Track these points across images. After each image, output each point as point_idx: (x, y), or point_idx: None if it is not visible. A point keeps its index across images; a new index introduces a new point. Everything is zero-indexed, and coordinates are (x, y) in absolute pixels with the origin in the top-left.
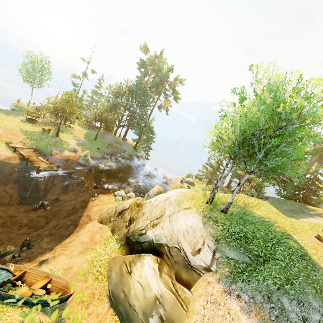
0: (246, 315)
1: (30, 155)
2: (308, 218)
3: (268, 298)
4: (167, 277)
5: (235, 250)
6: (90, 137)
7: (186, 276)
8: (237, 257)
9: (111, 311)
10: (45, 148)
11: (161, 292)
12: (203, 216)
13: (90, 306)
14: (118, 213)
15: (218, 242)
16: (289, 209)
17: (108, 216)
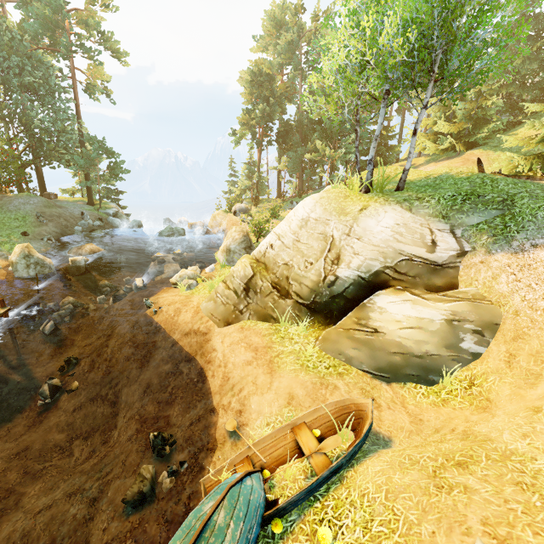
0: None
1: None
2: None
3: None
4: (430, 295)
5: (474, 213)
6: None
7: (442, 281)
8: (483, 218)
9: (396, 386)
10: None
11: (448, 311)
12: (397, 203)
13: (378, 402)
14: (243, 291)
15: (448, 218)
16: None
17: (230, 307)
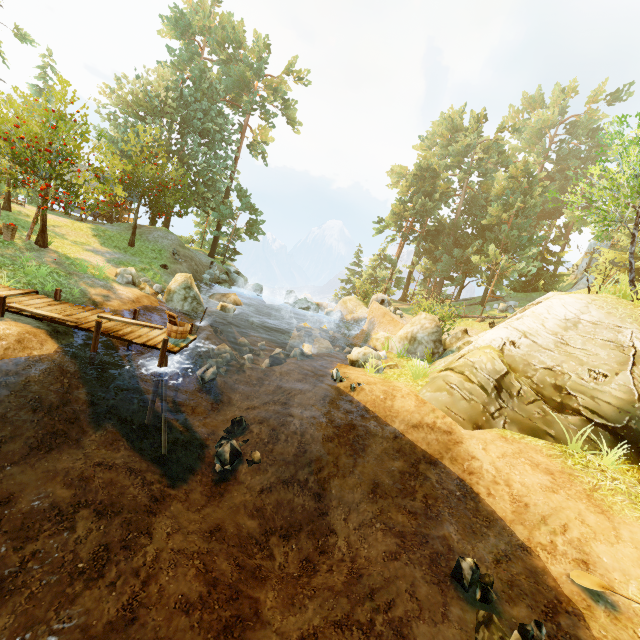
0: None
1: (69, 313)
2: None
3: None
4: None
5: None
6: (113, 241)
7: None
8: None
9: None
10: (56, 286)
11: None
12: None
13: None
14: (494, 389)
15: None
16: None
17: (477, 405)
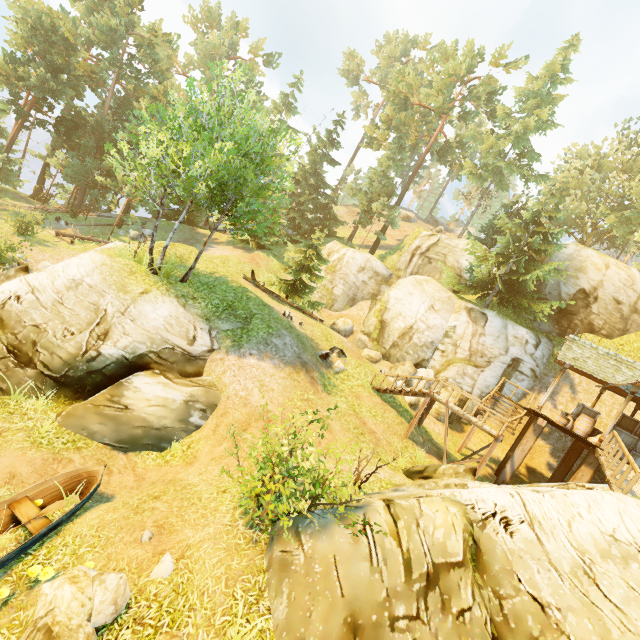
0: (263, 361)
1: None
2: (209, 250)
3: (266, 344)
4: (180, 380)
5: (228, 321)
6: None
7: (193, 369)
8: (232, 327)
9: (132, 455)
10: None
11: (188, 394)
12: (176, 297)
13: (112, 469)
14: None
15: (210, 321)
16: (182, 238)
17: None
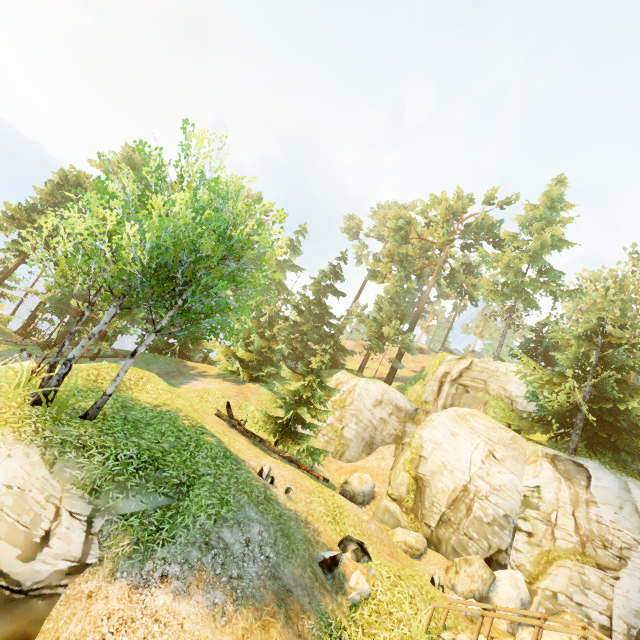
0: (186, 598)
1: None
2: (191, 383)
3: (207, 546)
4: None
5: (138, 494)
6: None
7: (9, 629)
8: (144, 505)
9: None
10: None
11: None
12: (44, 444)
13: None
14: None
15: (99, 494)
16: (164, 371)
17: None
